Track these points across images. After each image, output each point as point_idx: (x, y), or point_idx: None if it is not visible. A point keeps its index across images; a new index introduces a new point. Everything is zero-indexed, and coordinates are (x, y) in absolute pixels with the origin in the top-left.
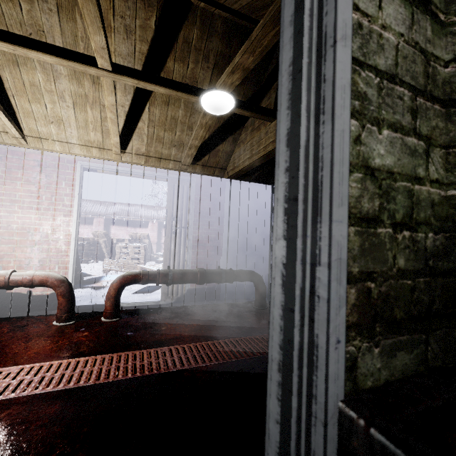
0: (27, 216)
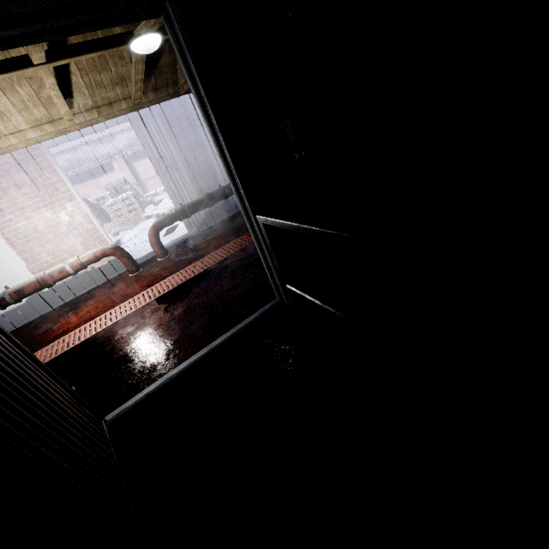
0: (43, 216)
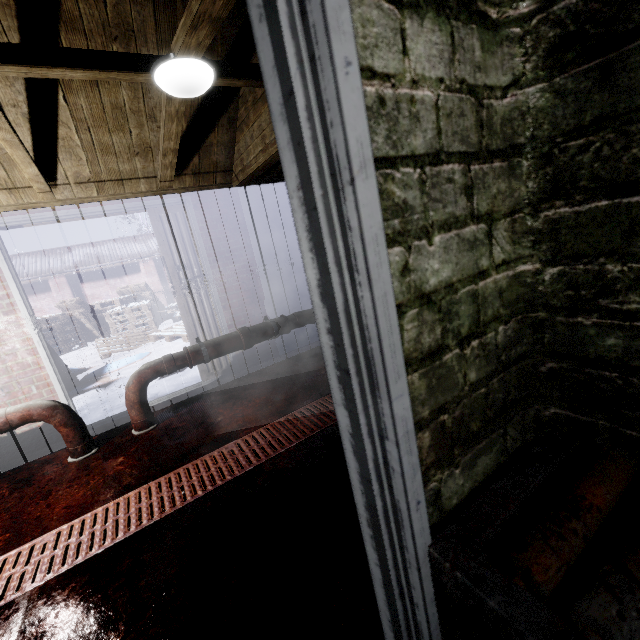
0: None
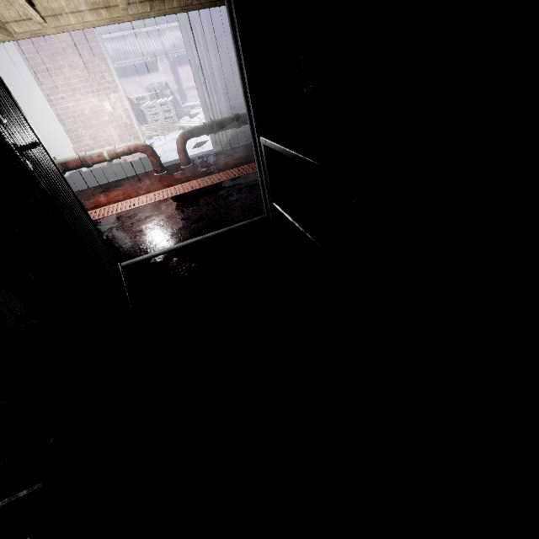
0: (90, 101)
